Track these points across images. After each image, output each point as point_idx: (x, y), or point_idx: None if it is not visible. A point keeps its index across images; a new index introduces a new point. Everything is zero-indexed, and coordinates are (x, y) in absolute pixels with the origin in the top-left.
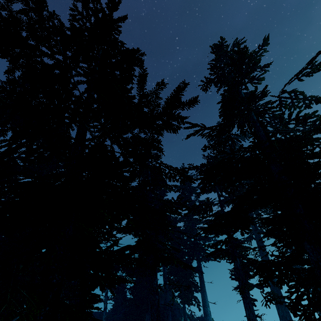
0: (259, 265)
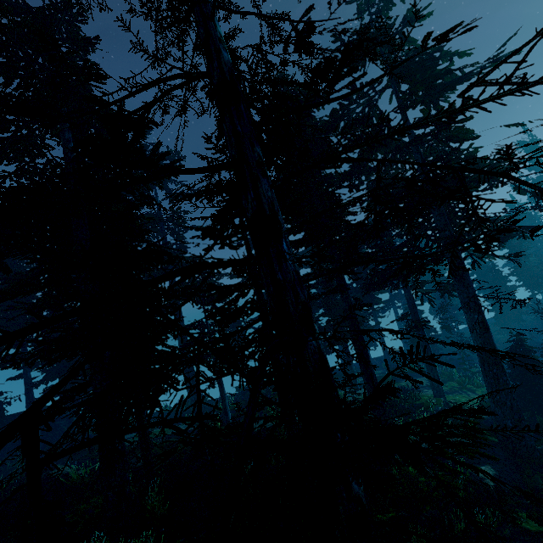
0: (38, 345)
